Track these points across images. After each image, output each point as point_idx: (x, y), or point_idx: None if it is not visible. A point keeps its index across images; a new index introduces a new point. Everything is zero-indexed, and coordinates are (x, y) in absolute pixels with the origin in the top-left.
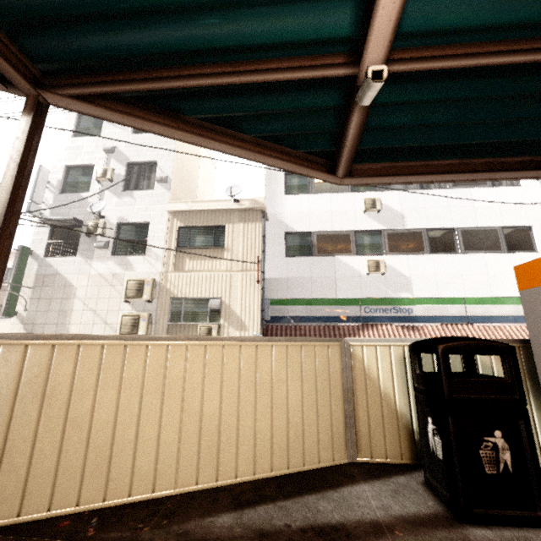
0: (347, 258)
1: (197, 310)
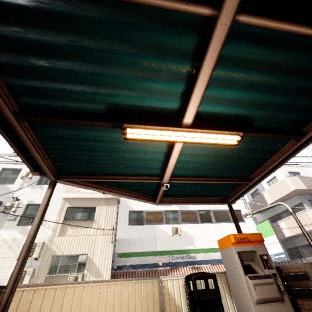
0: (161, 225)
1: (69, 264)
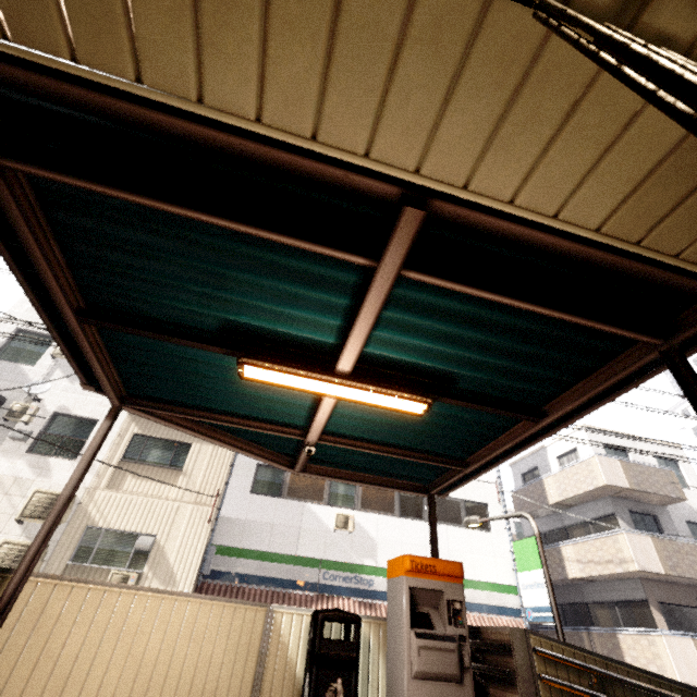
0: (318, 506)
1: (117, 548)
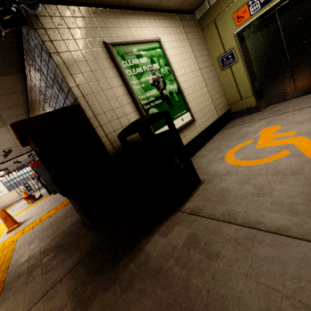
0: None
1: None
